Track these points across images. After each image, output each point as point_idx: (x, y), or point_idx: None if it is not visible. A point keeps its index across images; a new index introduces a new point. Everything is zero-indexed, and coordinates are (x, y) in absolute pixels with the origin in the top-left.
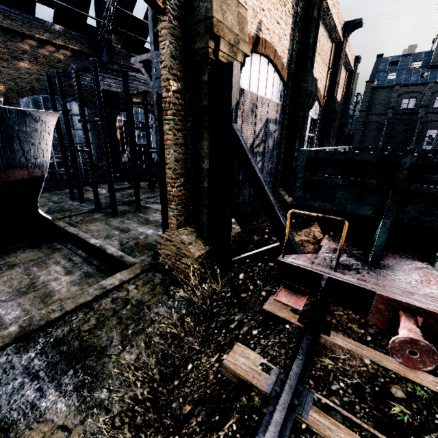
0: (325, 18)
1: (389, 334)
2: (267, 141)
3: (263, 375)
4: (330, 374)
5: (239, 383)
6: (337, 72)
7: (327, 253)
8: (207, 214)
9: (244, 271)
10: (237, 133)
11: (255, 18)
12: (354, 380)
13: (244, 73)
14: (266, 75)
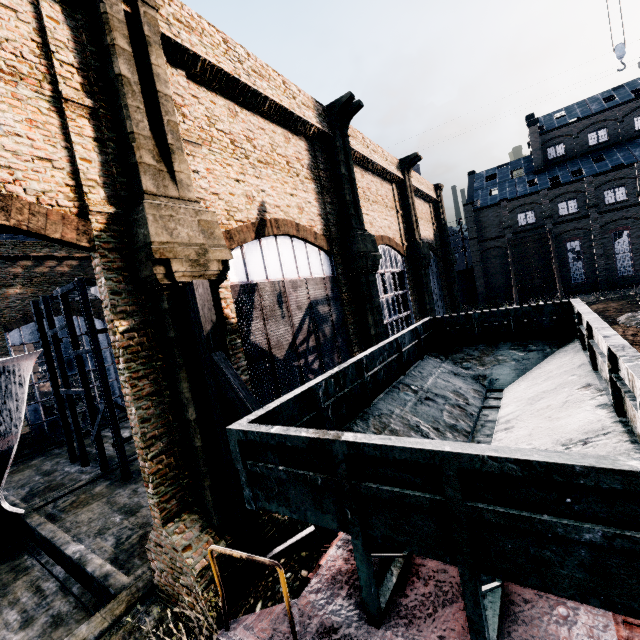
0: (366, 165)
1: None
2: (319, 329)
3: None
4: None
5: None
6: (410, 212)
7: (315, 592)
8: (211, 487)
9: (264, 595)
10: (219, 366)
11: (253, 203)
12: None
13: (253, 264)
14: (293, 253)
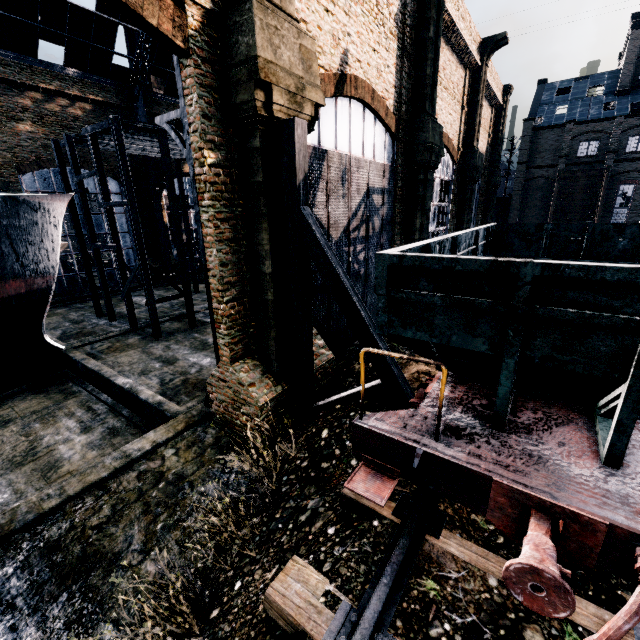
0: (450, 36)
1: (518, 543)
2: (371, 220)
3: (325, 613)
4: (432, 607)
5: (287, 628)
6: (476, 112)
7: (432, 407)
8: (276, 339)
9: (329, 425)
10: (308, 221)
11: (337, 48)
12: (467, 617)
13: (326, 127)
14: (362, 126)
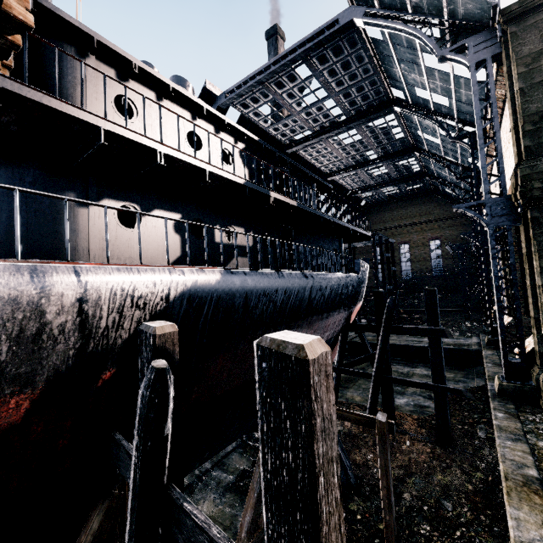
0: None
1: None
2: None
3: None
4: None
5: None
6: None
7: None
8: None
9: None
10: None
11: None
12: None
13: None
14: None
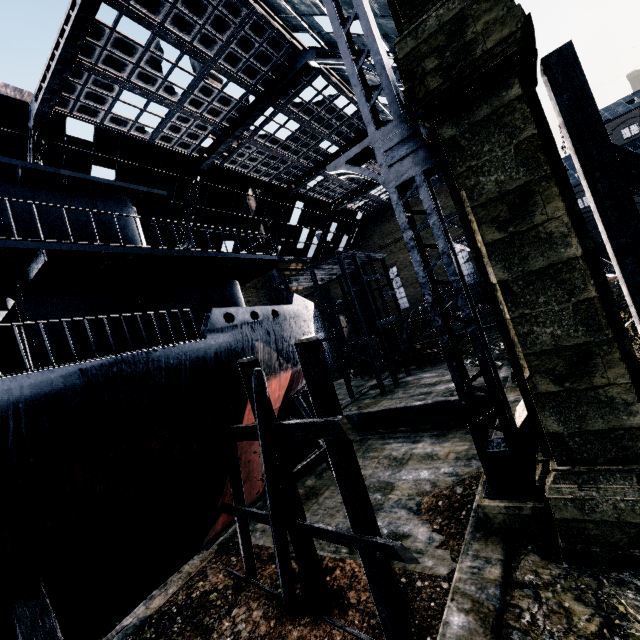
0: None
1: None
2: None
3: None
4: None
5: None
6: None
7: None
8: None
9: None
10: None
11: None
12: None
13: None
14: None
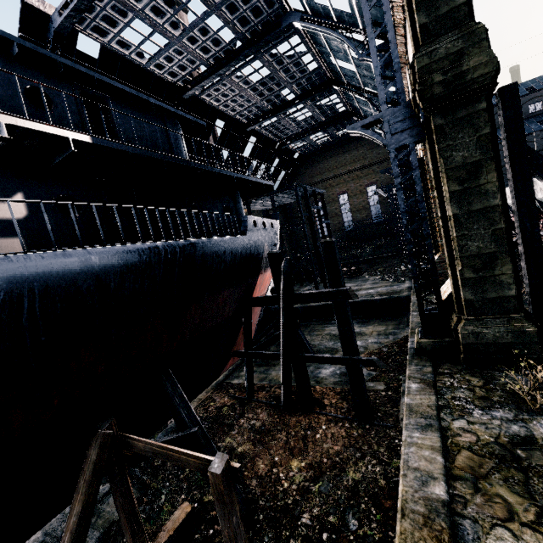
0: None
1: None
2: None
3: None
4: None
5: None
6: None
7: None
8: None
9: None
10: None
11: None
12: None
13: None
14: None
